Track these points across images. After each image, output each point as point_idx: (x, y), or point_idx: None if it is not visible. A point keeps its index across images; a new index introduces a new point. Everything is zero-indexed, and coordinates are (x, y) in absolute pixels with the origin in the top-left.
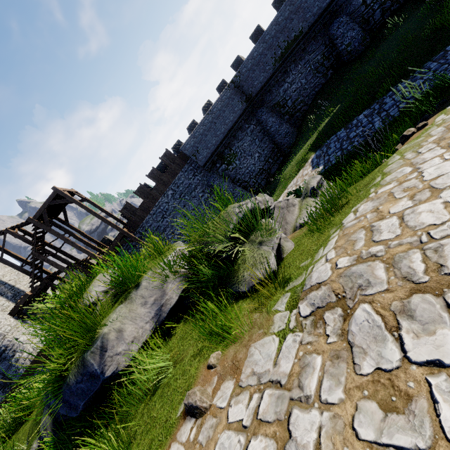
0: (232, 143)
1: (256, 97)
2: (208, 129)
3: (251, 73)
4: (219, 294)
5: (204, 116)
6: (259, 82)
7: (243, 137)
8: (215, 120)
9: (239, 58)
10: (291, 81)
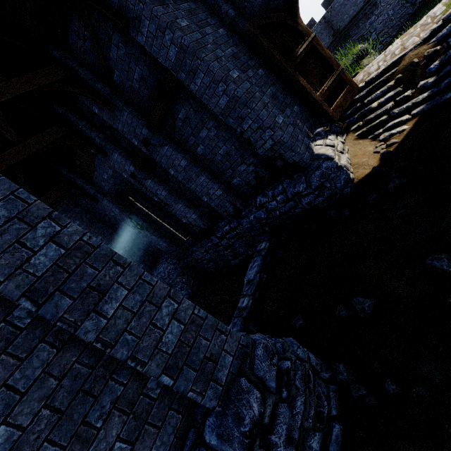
0: None
1: (343, 31)
2: None
3: (342, 8)
4: None
5: None
6: (348, 16)
7: None
8: None
9: None
10: (378, 13)
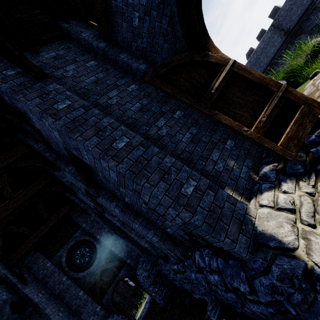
0: (273, 69)
1: (294, 28)
2: (254, 64)
3: (288, 12)
4: (307, 77)
5: (250, 56)
6: (297, 16)
7: (283, 62)
8: (259, 56)
9: (275, 7)
10: None
